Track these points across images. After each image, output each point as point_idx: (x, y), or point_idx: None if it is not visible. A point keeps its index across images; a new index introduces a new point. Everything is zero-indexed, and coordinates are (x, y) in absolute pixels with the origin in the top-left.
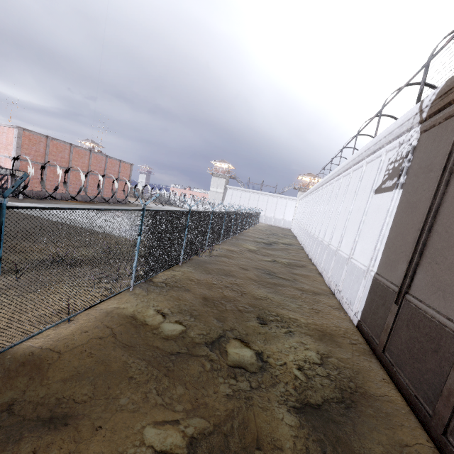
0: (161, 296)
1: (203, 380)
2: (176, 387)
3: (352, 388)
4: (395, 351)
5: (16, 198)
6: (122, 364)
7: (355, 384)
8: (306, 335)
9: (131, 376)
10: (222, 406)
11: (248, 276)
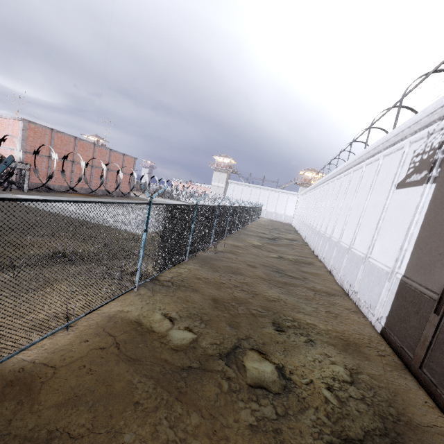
0: (168, 297)
1: (220, 405)
2: (190, 415)
3: (394, 415)
4: (438, 369)
5: (21, 191)
6: (126, 385)
7: (395, 410)
8: (328, 345)
9: (137, 401)
10: (247, 443)
11: (257, 274)
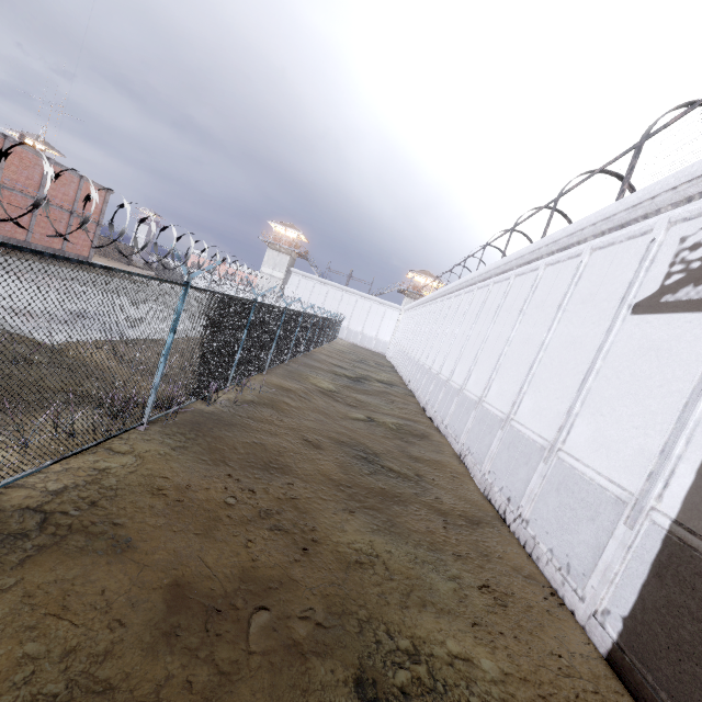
0: None
1: None
2: None
3: None
4: None
5: None
6: None
7: None
8: None
9: None
10: None
11: (323, 468)
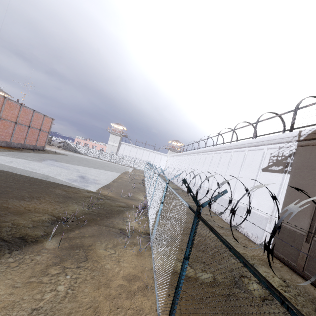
0: (170, 248)
1: None
2: None
3: (314, 300)
4: (314, 271)
5: None
6: None
7: (312, 297)
8: (262, 266)
9: None
10: None
11: (189, 220)
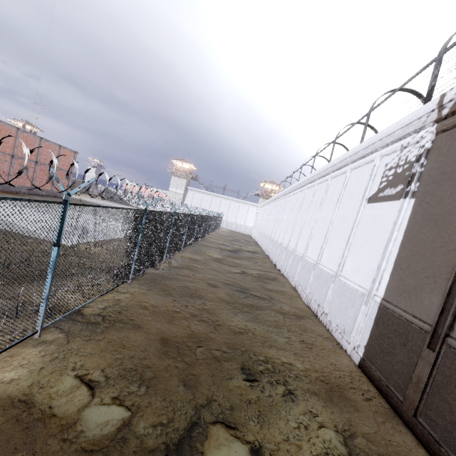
0: (92, 344)
1: None
2: None
3: None
4: (439, 421)
5: None
6: None
7: None
8: (311, 395)
9: None
10: None
11: (219, 296)
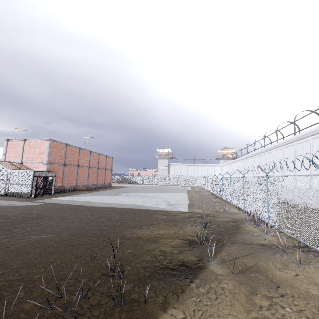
0: None
1: None
2: None
3: None
4: None
5: (49, 195)
6: None
7: None
8: None
9: None
10: None
11: None
